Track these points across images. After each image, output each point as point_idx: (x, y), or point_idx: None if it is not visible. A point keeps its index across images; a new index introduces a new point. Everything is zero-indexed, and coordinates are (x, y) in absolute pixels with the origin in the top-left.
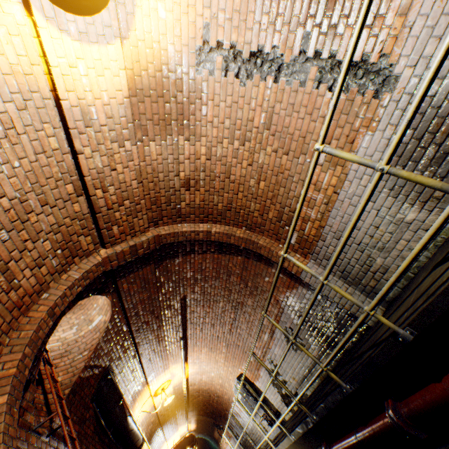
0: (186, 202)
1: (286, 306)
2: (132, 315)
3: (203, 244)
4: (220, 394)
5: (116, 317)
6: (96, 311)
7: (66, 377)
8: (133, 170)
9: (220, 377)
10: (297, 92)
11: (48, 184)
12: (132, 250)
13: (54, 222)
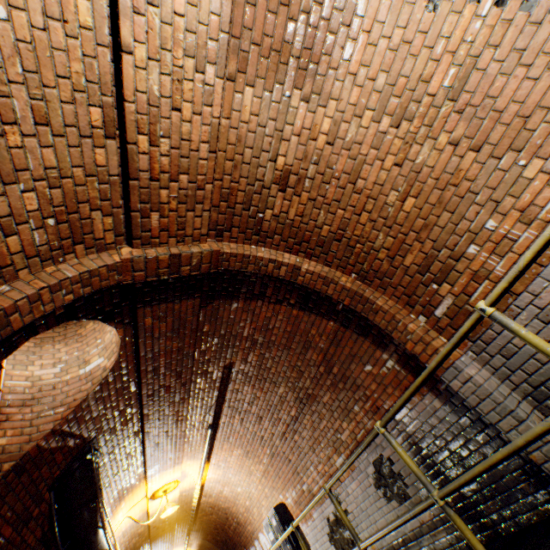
0: (273, 211)
1: (391, 422)
2: (148, 370)
3: (280, 288)
4: (242, 521)
5: (122, 366)
6: (97, 350)
7: (16, 440)
8: (208, 123)
9: (249, 497)
10: (541, 25)
11: (56, 88)
12: (173, 263)
13: (53, 165)
